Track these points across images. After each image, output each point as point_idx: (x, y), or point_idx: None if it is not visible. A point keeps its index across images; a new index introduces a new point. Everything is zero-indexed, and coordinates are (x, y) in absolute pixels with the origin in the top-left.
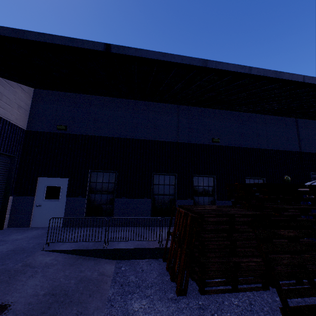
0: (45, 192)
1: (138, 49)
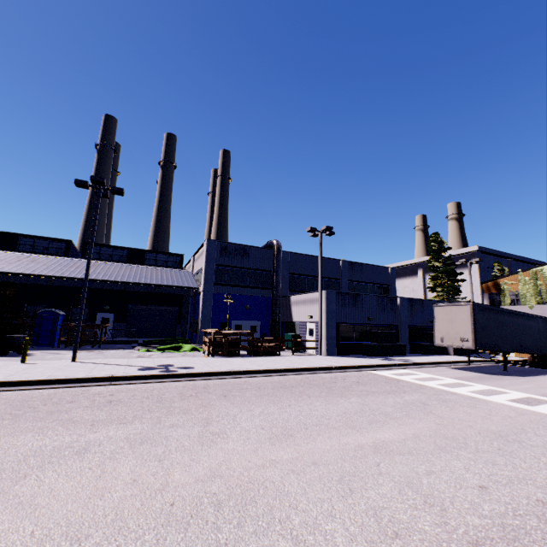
0: None
1: None
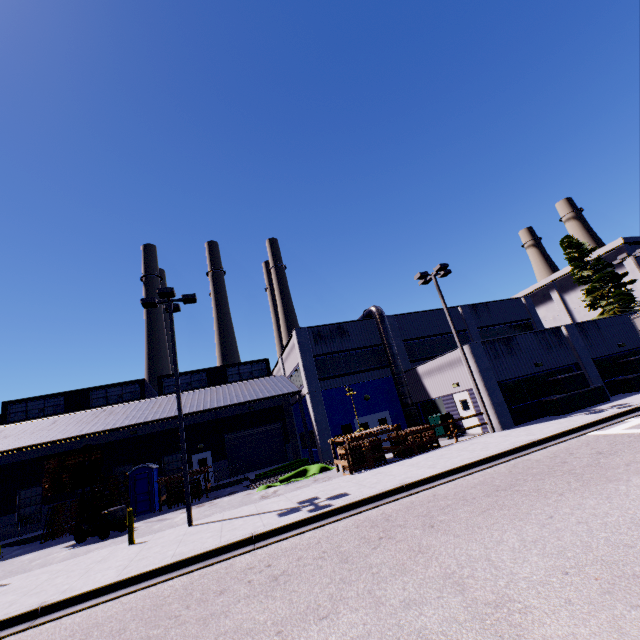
0: None
1: (8, 450)
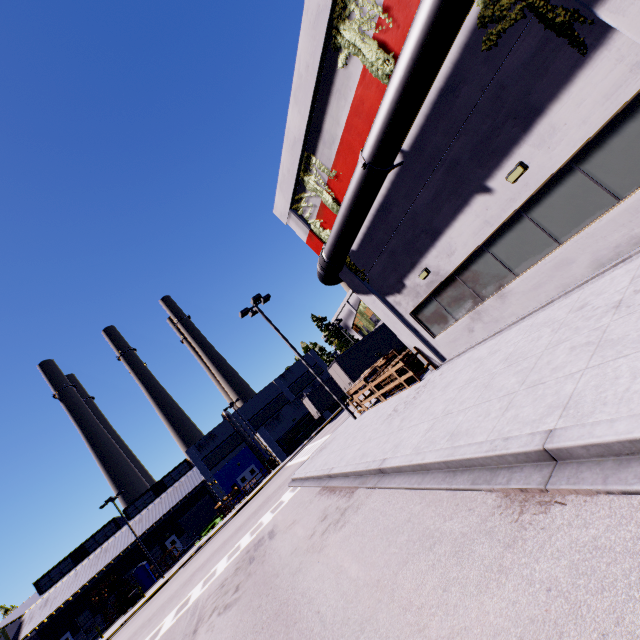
0: None
1: (65, 602)
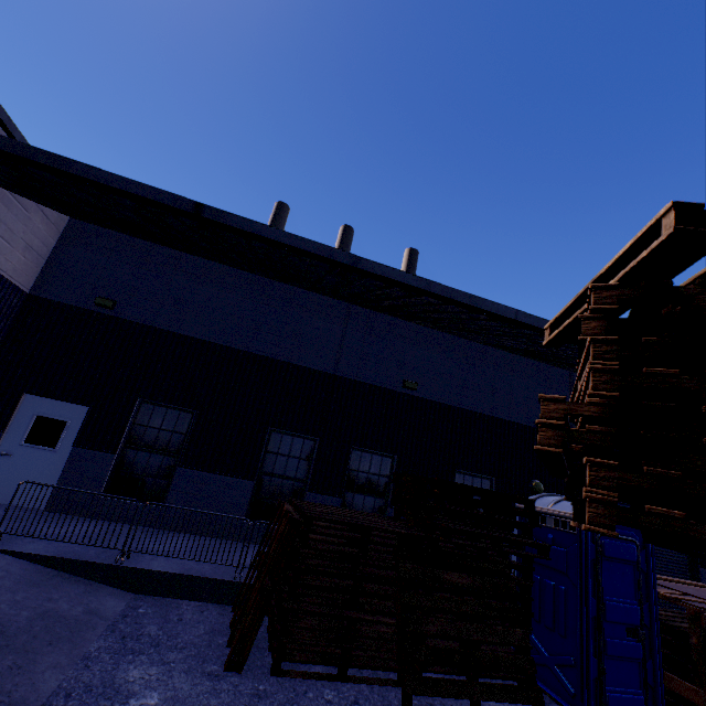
0: (29, 428)
1: (249, 220)
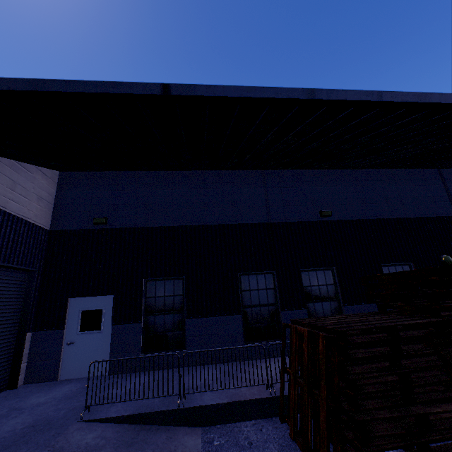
0: (79, 321)
1: (210, 86)
